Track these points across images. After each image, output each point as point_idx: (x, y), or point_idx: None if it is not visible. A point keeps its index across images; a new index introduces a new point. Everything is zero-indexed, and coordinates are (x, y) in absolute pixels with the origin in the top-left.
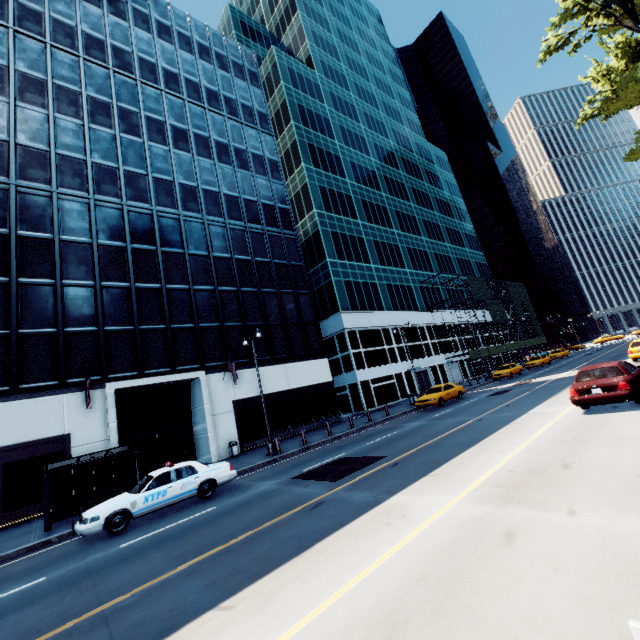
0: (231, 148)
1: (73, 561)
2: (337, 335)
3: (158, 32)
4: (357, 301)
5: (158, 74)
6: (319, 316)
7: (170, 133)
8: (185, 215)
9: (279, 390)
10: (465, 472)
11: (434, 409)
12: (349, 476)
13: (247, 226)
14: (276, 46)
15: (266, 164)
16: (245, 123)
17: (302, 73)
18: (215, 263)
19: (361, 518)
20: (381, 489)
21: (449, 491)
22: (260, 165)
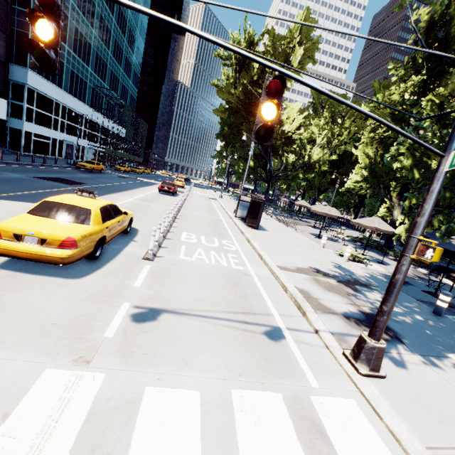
0: None
1: None
2: (15, 83)
3: None
4: None
5: None
6: None
7: None
8: None
9: None
10: (129, 195)
11: (89, 172)
12: (76, 185)
13: None
14: None
15: None
16: None
17: None
18: None
19: (103, 196)
20: (101, 192)
21: (128, 198)
22: None
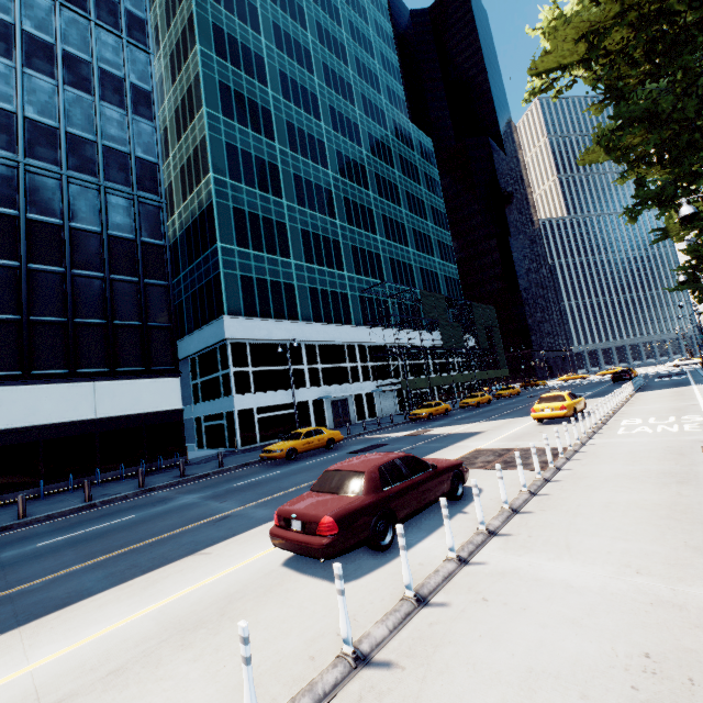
0: (58, 51)
1: None
2: (220, 346)
3: None
4: (257, 304)
5: None
6: (205, 319)
7: None
8: None
9: (74, 419)
10: None
11: (274, 465)
12: None
13: (63, 173)
14: None
15: (126, 91)
16: (96, 21)
17: None
18: None
19: None
20: None
21: None
22: (115, 90)
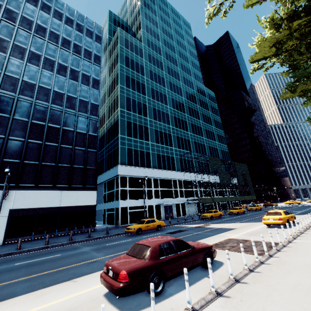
0: (68, 68)
1: None
2: (116, 178)
3: (42, 7)
4: (133, 160)
5: (33, 26)
6: (111, 166)
7: (28, 54)
8: (19, 97)
9: (51, 206)
10: None
11: (130, 236)
12: None
13: (63, 109)
14: (130, 31)
15: (90, 80)
16: (83, 58)
17: (133, 42)
18: (32, 126)
19: None
20: None
21: None
22: (86, 80)
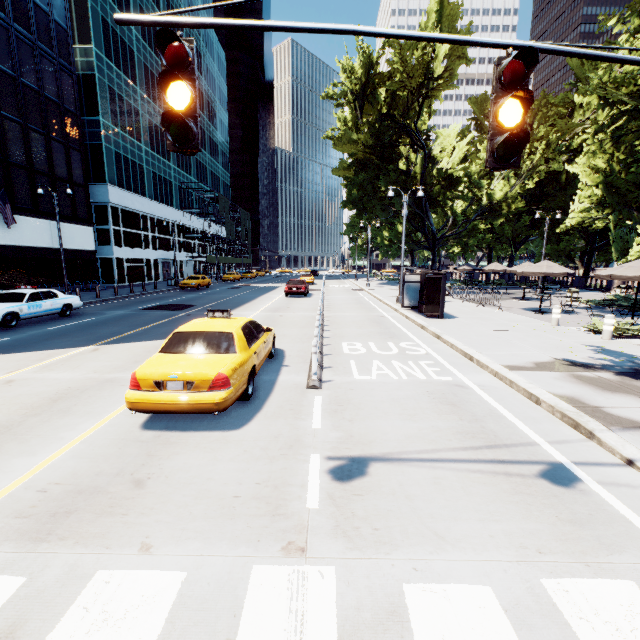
0: None
1: (13, 334)
2: (97, 206)
3: None
4: (124, 178)
5: None
6: None
7: None
8: None
9: (43, 246)
10: (253, 308)
11: (195, 290)
12: (188, 309)
13: (13, 26)
14: None
15: None
16: None
17: None
18: None
19: None
20: None
21: (252, 311)
22: None
